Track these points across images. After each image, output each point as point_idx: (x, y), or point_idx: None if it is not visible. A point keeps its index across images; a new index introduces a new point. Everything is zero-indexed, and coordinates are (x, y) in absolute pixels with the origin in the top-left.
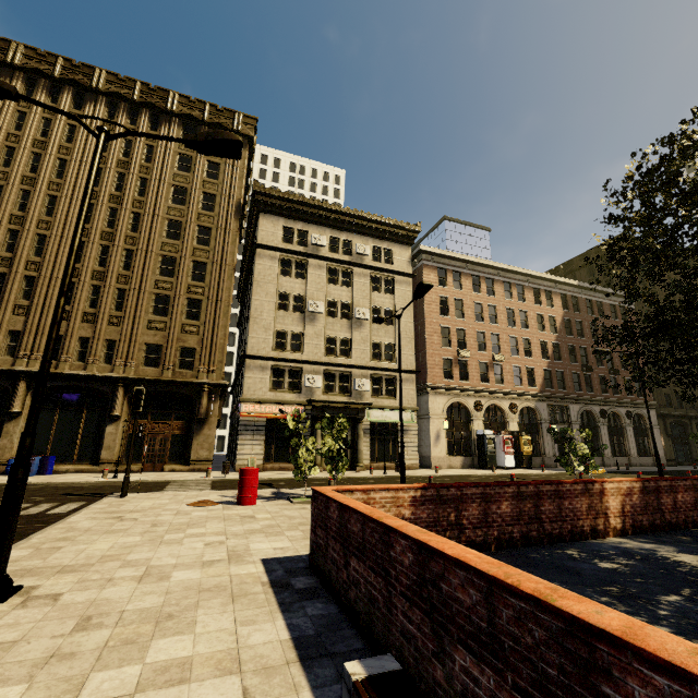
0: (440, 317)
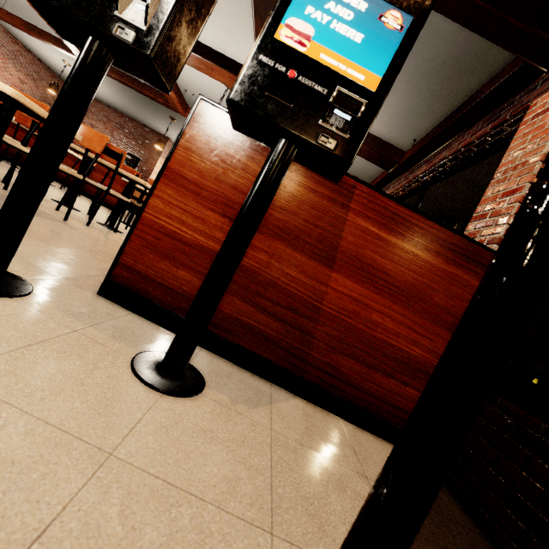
0: None
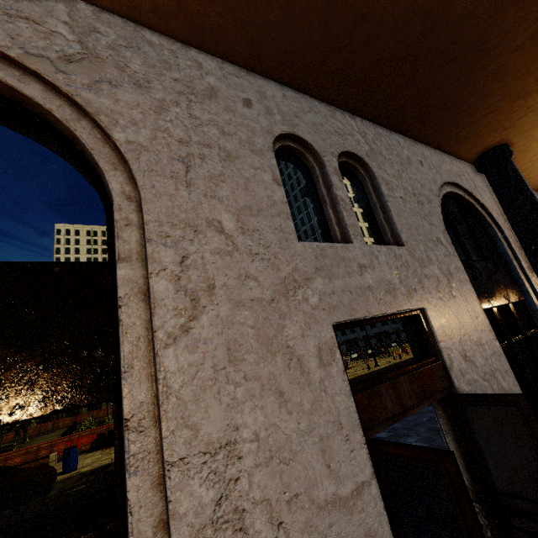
0: None
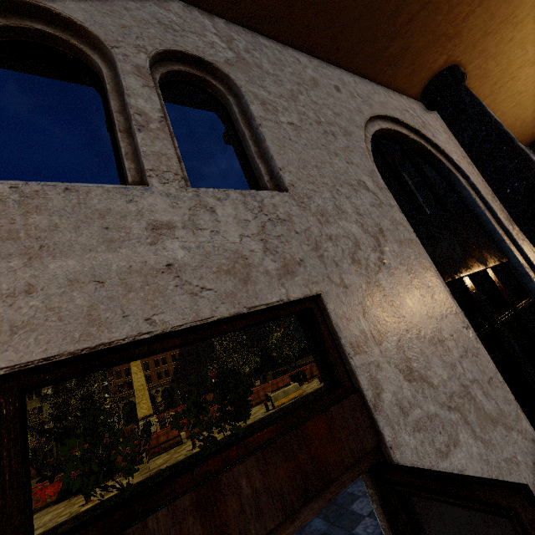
0: (115, 368)
